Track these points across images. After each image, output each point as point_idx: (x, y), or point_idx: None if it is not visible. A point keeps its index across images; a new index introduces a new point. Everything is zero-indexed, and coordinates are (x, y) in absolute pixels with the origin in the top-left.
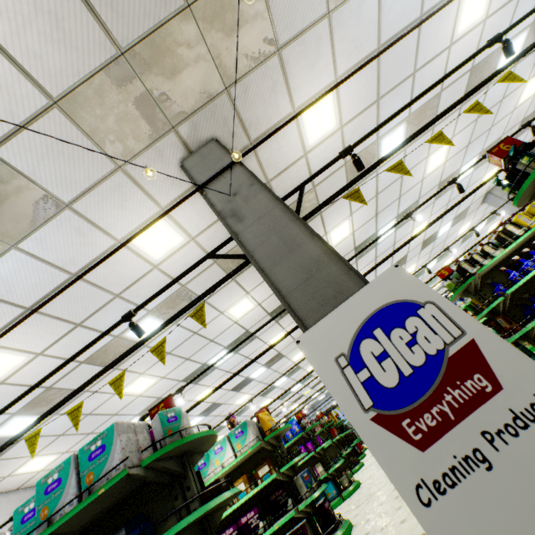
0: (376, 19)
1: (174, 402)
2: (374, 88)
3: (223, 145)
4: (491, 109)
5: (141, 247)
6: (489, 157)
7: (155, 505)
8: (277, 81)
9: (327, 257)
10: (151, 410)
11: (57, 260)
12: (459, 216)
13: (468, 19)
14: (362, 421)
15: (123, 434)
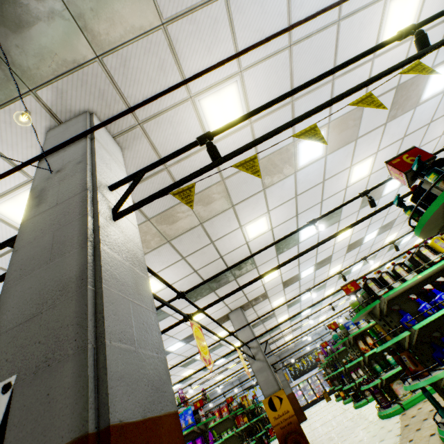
0: (285, 12)
1: None
2: (287, 87)
3: (103, 120)
4: (419, 130)
5: (10, 215)
6: (389, 169)
7: None
8: (166, 60)
9: (76, 285)
10: None
11: None
12: (385, 227)
13: (393, 33)
14: None
15: None
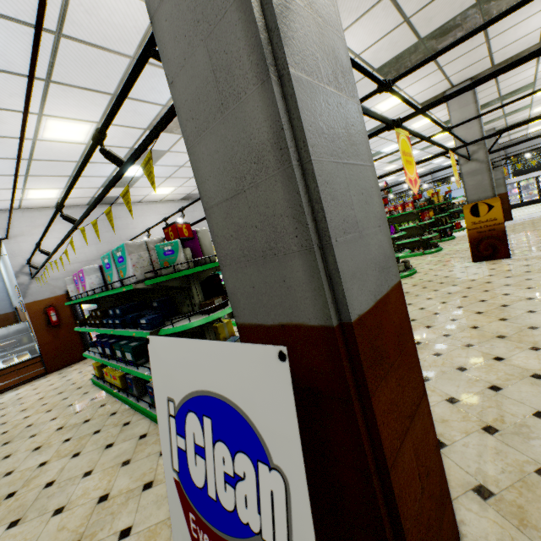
0: None
1: (177, 231)
2: None
3: None
4: None
5: None
6: None
7: (177, 294)
8: None
9: (274, 158)
10: (164, 229)
11: (17, 13)
12: None
13: None
14: (169, 470)
15: (133, 253)
